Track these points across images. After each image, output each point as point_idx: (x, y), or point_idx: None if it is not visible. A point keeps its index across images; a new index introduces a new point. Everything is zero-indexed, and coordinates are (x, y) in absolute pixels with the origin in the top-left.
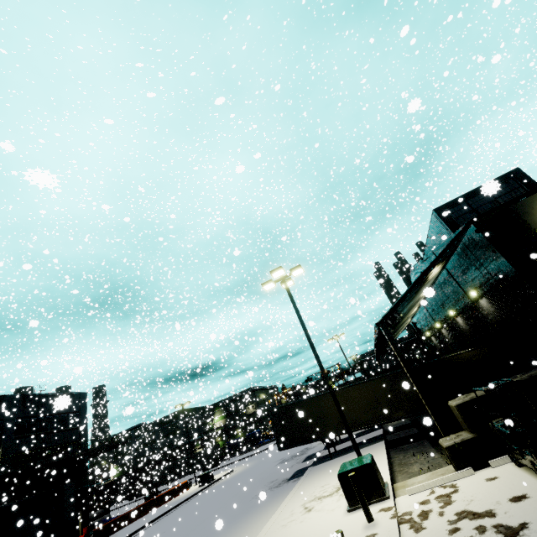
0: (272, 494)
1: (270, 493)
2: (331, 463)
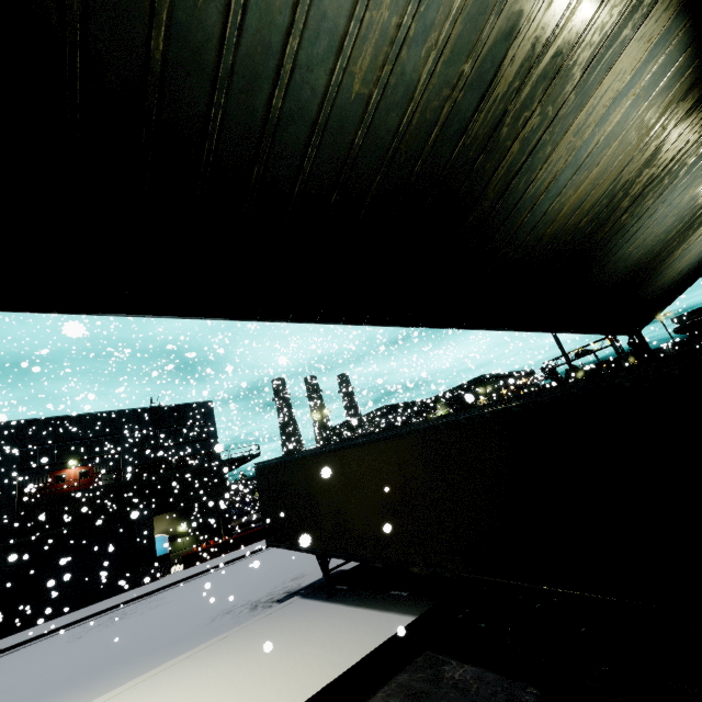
0: (209, 631)
1: (219, 624)
2: (290, 622)
